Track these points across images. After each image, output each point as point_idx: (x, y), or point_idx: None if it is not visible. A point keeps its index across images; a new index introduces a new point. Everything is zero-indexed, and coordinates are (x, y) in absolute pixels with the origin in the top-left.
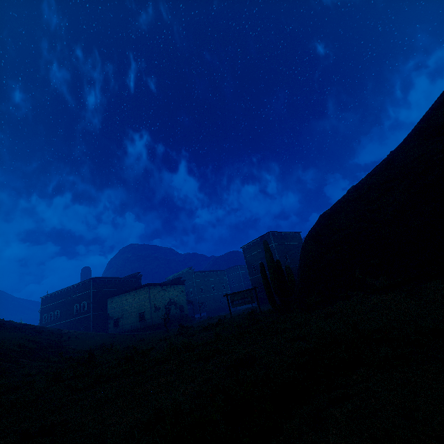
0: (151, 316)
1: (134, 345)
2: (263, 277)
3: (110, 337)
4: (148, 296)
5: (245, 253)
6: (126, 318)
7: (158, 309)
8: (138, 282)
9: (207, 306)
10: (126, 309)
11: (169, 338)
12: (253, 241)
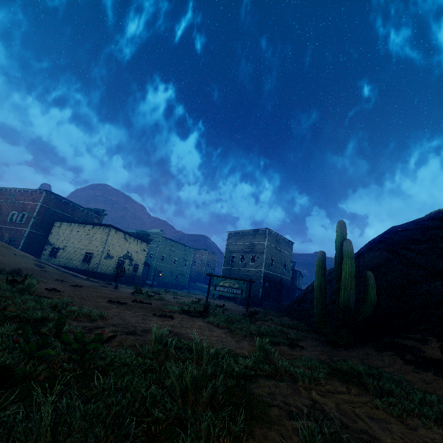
0: (99, 261)
1: (64, 289)
2: (320, 273)
3: (37, 265)
4: (105, 238)
5: (229, 239)
6: (68, 252)
7: (110, 257)
8: (99, 219)
9: (161, 276)
10: (73, 242)
11: (125, 303)
12: (244, 231)
